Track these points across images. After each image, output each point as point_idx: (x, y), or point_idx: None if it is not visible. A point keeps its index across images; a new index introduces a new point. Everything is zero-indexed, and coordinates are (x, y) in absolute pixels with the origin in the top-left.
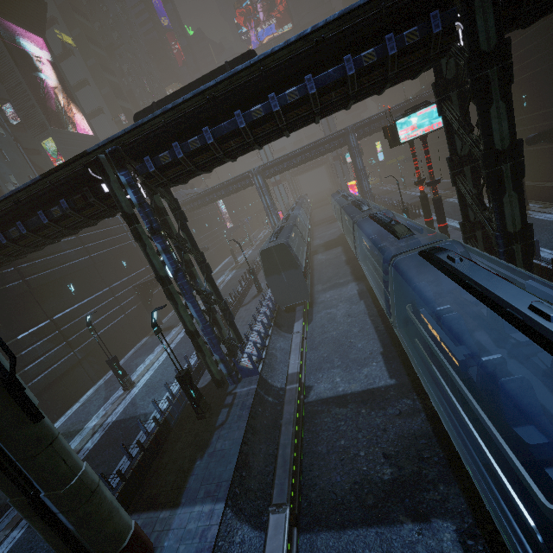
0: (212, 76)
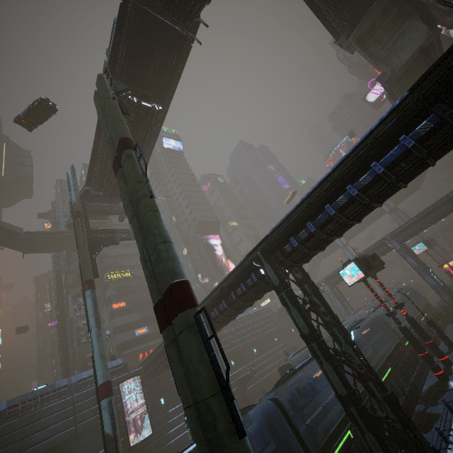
0: None
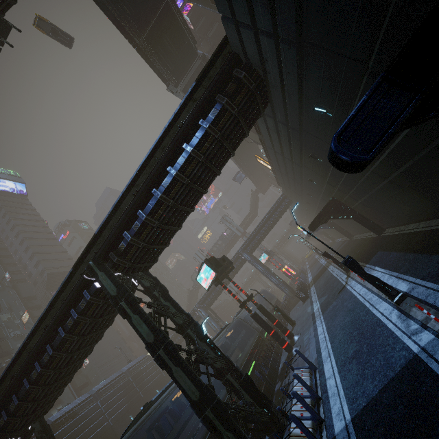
0: None
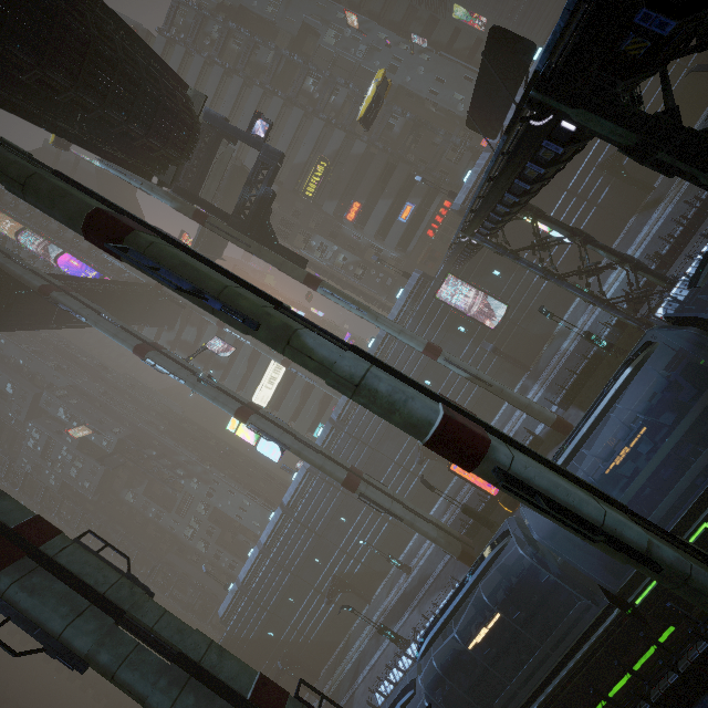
0: (484, 70)
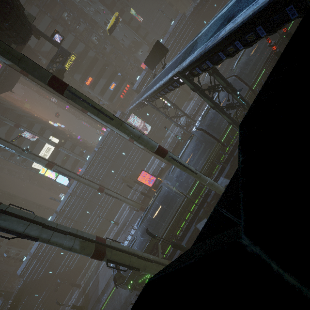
0: (153, 50)
